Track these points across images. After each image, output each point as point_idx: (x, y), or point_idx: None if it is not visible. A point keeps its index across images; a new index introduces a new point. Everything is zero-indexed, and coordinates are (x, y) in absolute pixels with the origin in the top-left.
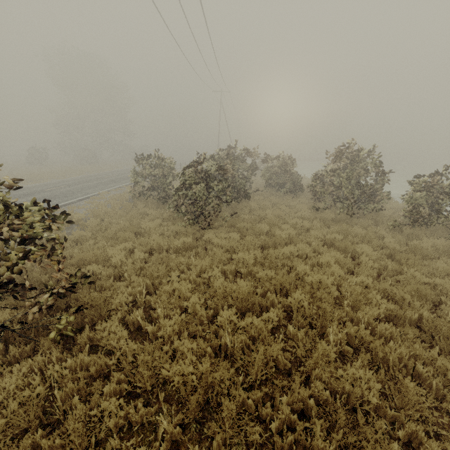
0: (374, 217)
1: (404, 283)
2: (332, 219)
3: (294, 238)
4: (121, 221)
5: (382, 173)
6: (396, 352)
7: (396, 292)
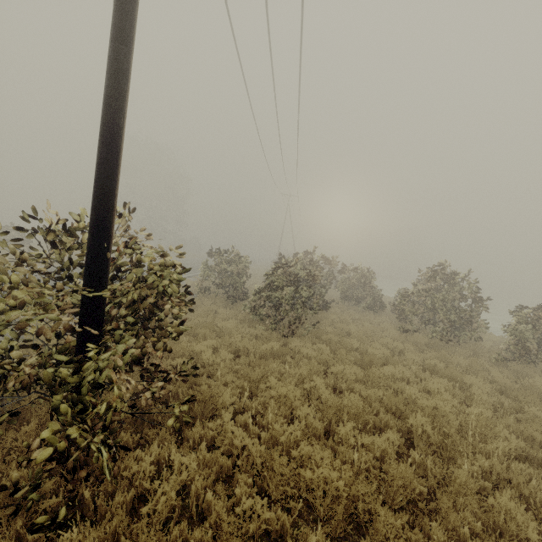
0: (472, 347)
1: (528, 423)
2: (425, 344)
3: (390, 359)
4: (192, 317)
5: (478, 299)
6: (541, 493)
7: (524, 429)
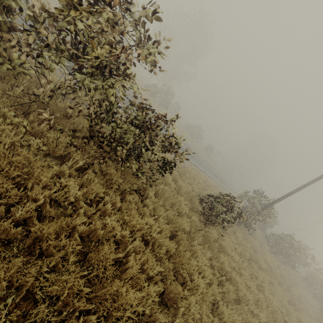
0: None
1: None
2: None
3: (301, 294)
4: None
5: None
6: None
7: None
